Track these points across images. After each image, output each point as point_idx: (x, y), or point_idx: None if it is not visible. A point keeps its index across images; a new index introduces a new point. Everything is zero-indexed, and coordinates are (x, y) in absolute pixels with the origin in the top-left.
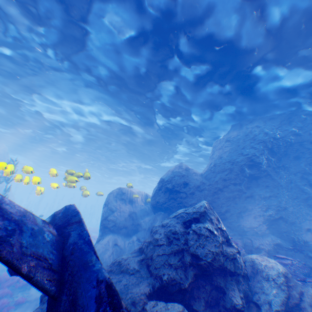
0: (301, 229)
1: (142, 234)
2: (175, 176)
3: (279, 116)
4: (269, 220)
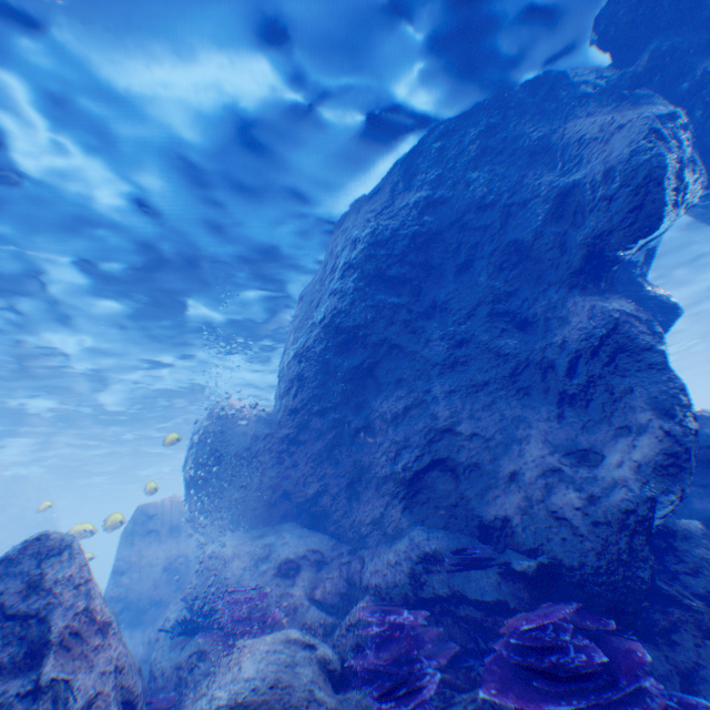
0: (498, 481)
1: None
2: (192, 444)
3: (389, 176)
4: (407, 482)
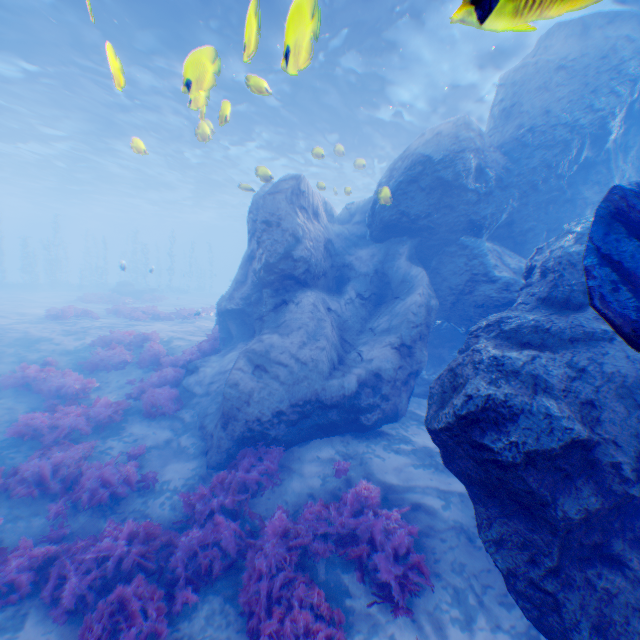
0: None
1: (363, 285)
2: (464, 150)
3: None
4: None
